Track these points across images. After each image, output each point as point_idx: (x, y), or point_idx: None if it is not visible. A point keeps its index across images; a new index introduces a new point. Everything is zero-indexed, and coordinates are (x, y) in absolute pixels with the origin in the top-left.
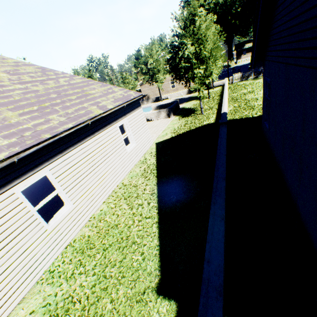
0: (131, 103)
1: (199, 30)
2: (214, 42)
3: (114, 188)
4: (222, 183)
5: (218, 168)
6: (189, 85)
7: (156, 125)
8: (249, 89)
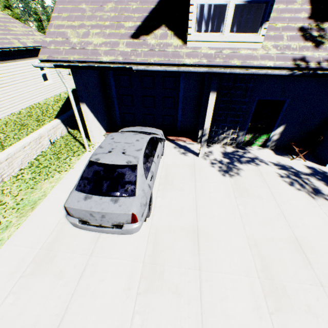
0: None
1: None
2: None
3: (31, 104)
4: None
5: None
6: None
7: None
8: None
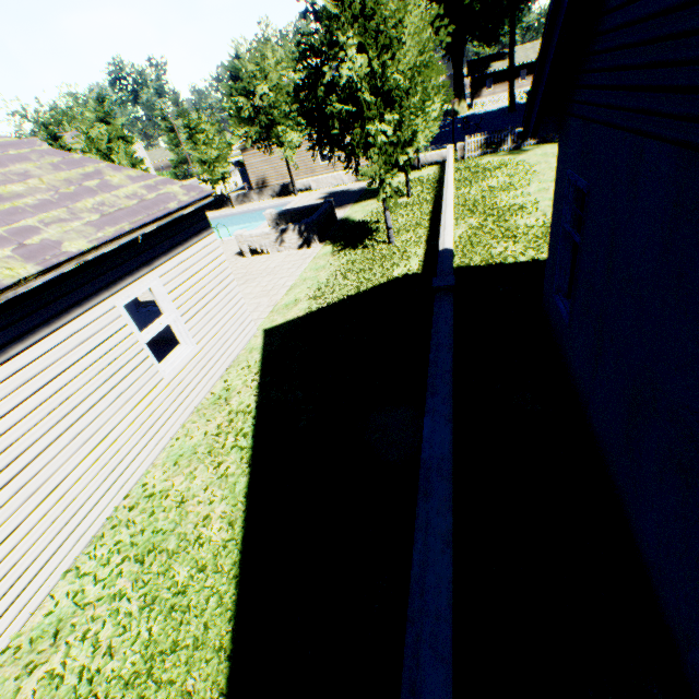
0: (165, 227)
1: (380, 5)
2: (421, 46)
3: (112, 507)
4: (443, 562)
5: (428, 481)
6: (358, 165)
7: (274, 267)
8: (504, 180)
